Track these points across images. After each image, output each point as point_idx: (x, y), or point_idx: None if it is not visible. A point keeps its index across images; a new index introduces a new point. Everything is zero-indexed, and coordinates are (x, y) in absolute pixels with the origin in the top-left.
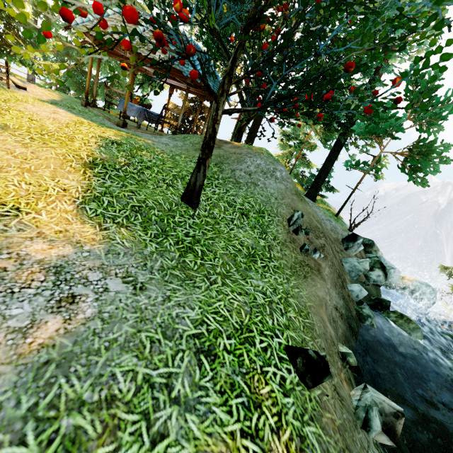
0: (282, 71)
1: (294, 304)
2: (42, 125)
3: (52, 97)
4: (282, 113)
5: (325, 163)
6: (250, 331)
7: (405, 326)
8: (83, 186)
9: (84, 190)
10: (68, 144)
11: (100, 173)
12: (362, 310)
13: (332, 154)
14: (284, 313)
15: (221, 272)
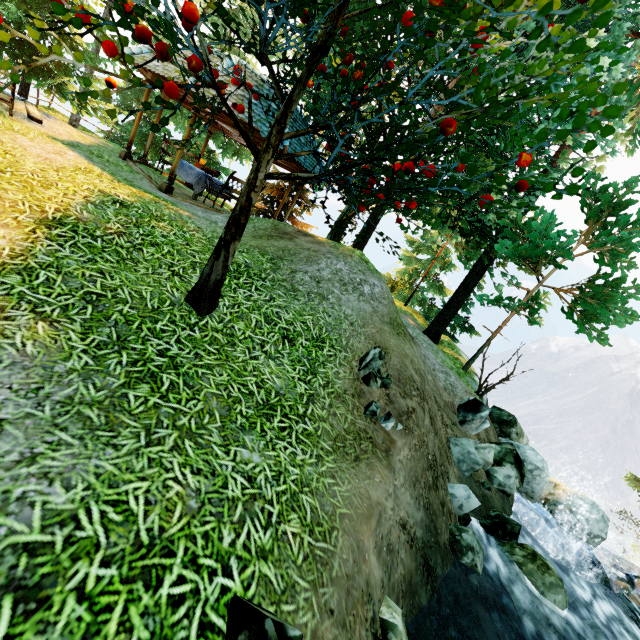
0: (354, 125)
1: (308, 508)
2: (16, 161)
3: (80, 139)
4: (405, 212)
5: (459, 290)
6: (169, 554)
7: (536, 577)
8: (15, 249)
9: (13, 255)
10: (35, 190)
11: (59, 236)
12: (460, 534)
13: (469, 278)
14: (273, 524)
15: (186, 425)
